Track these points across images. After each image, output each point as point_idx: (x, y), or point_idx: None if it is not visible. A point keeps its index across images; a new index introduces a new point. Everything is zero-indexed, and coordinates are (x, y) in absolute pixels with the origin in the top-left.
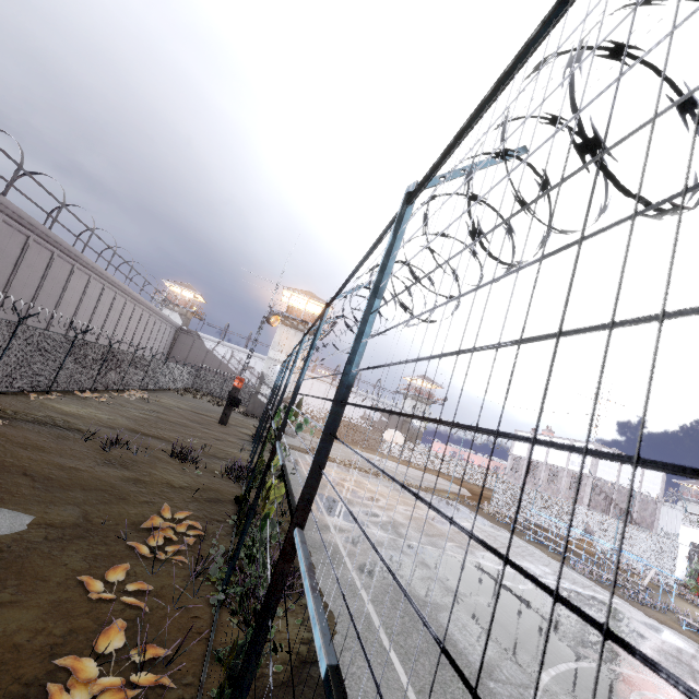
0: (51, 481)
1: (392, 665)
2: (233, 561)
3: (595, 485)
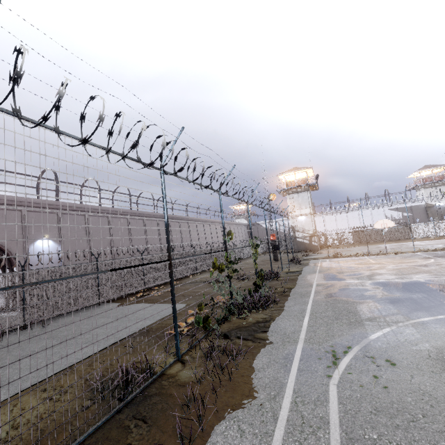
0: (190, 296)
1: (302, 321)
2: (231, 298)
3: None
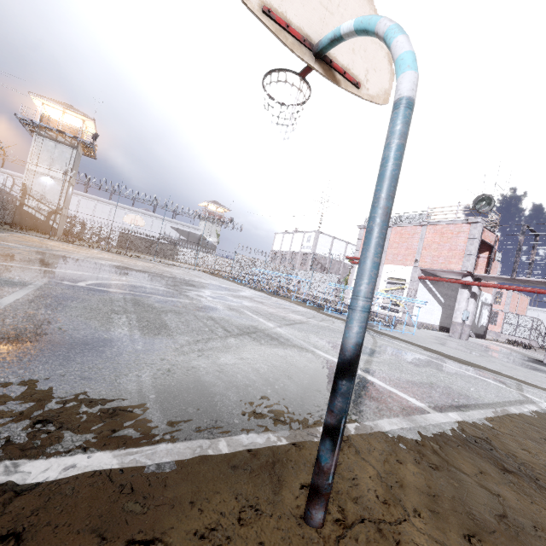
0: None
1: None
2: None
3: (315, 259)
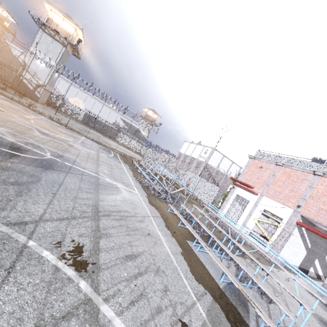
0: None
1: None
2: None
3: (206, 167)
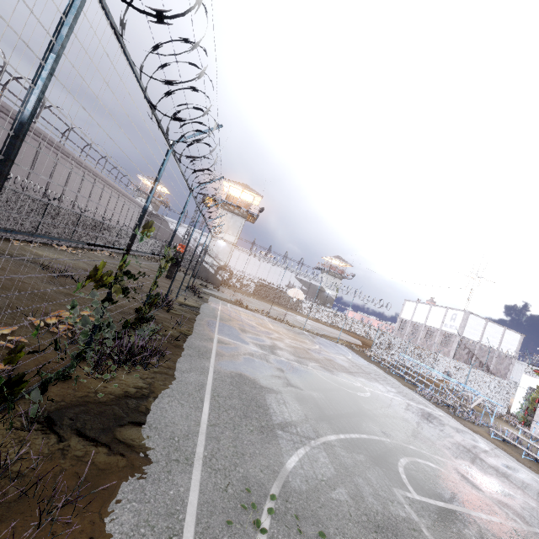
0: None
1: (201, 409)
2: (92, 332)
3: (461, 342)
